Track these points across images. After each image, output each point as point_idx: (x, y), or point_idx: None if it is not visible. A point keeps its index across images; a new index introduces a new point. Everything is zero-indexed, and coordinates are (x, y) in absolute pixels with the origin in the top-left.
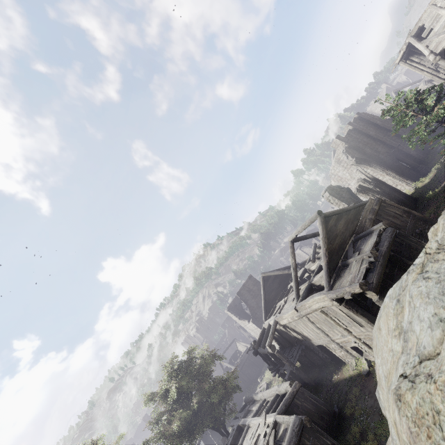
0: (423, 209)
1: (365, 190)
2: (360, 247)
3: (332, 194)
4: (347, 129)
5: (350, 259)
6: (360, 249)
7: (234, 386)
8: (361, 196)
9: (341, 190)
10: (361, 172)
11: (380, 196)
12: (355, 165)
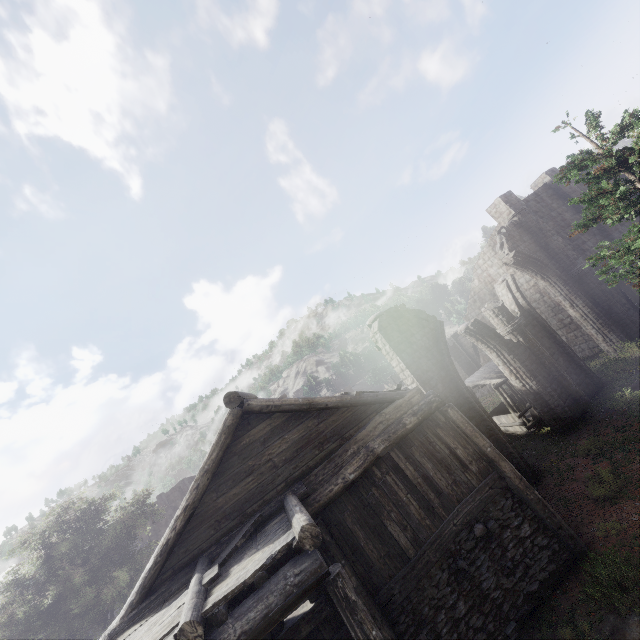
0: (593, 423)
1: (485, 334)
2: (248, 550)
3: (385, 329)
4: (541, 183)
5: (194, 578)
6: (242, 556)
7: (119, 595)
8: (476, 343)
9: (419, 322)
10: (509, 289)
11: (513, 358)
12: (513, 266)
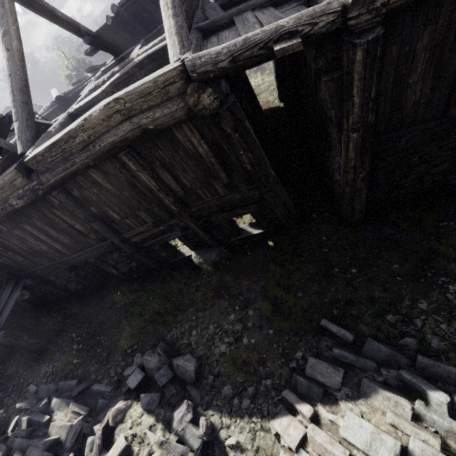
0: None
1: None
2: None
3: None
4: None
5: None
6: None
7: None
8: None
9: None
10: None
11: None
12: None
